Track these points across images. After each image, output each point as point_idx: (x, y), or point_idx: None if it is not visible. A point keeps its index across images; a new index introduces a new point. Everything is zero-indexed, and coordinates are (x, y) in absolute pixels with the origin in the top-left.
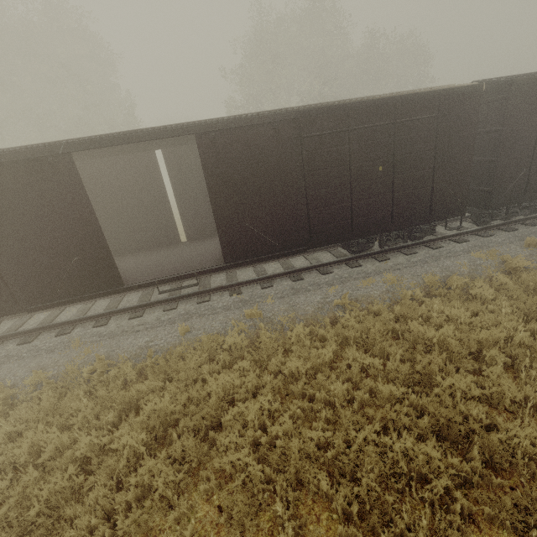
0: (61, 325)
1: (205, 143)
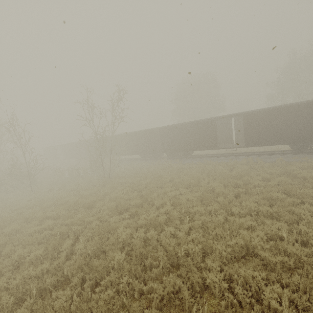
0: (201, 157)
1: (245, 117)
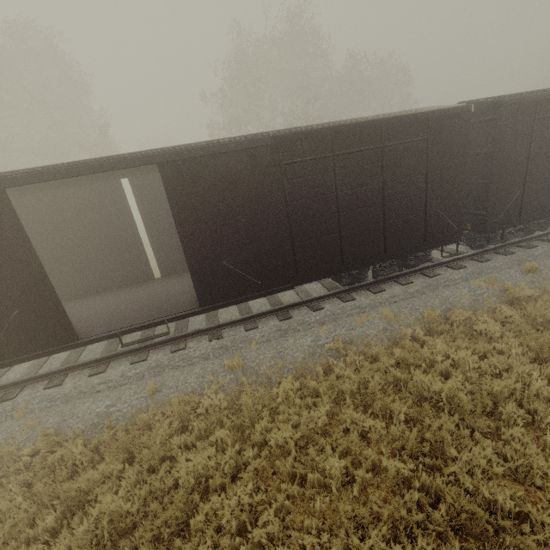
0: (6, 387)
1: (171, 174)
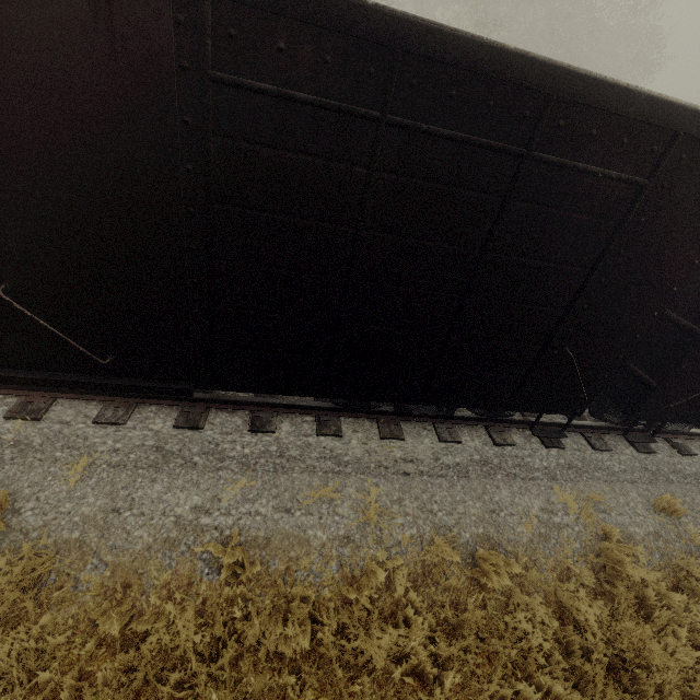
0: None
1: None
